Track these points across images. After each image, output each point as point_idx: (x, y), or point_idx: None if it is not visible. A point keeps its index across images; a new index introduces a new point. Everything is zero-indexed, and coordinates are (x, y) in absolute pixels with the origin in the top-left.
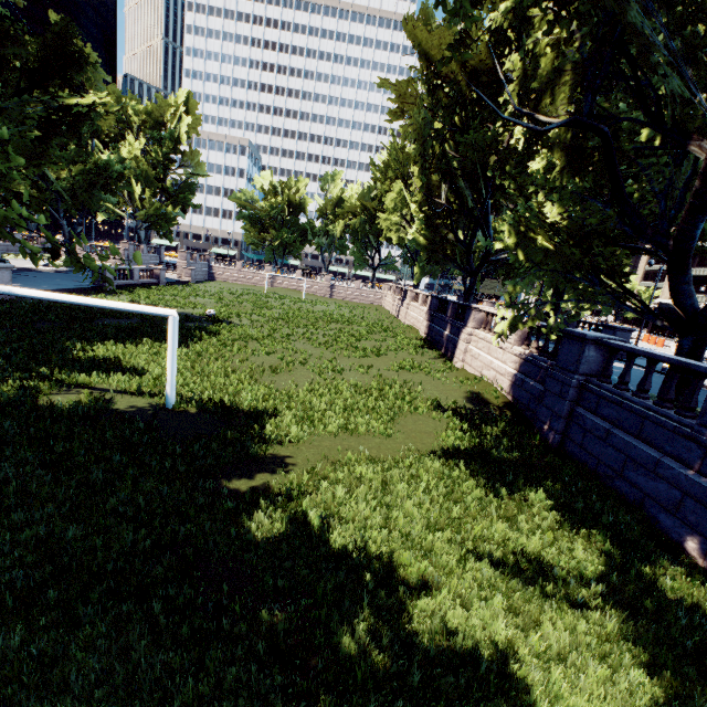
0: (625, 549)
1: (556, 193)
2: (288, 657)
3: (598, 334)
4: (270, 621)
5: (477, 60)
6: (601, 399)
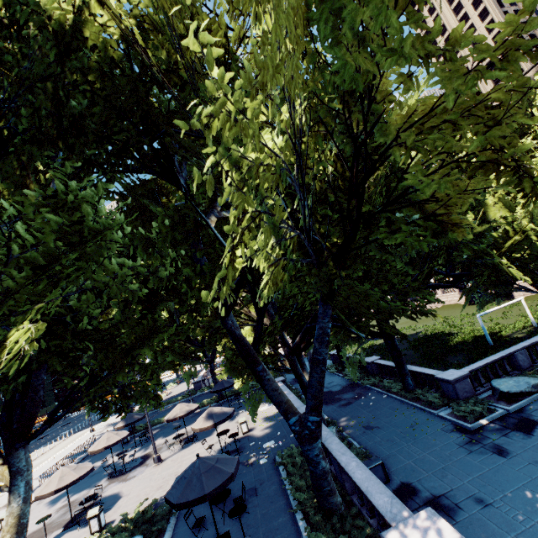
0: None
1: None
2: None
3: None
4: None
5: None
6: None
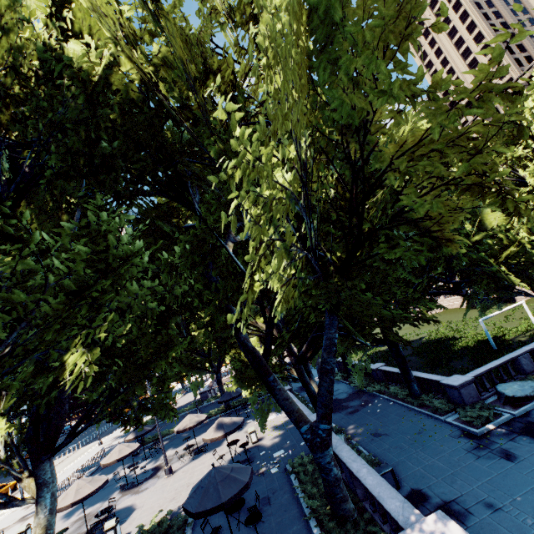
0: None
1: None
2: None
3: None
4: None
5: None
6: None
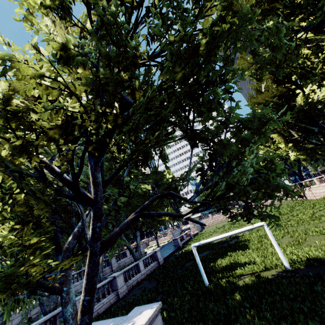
0: None
1: None
2: None
3: None
4: None
5: (279, 91)
6: None
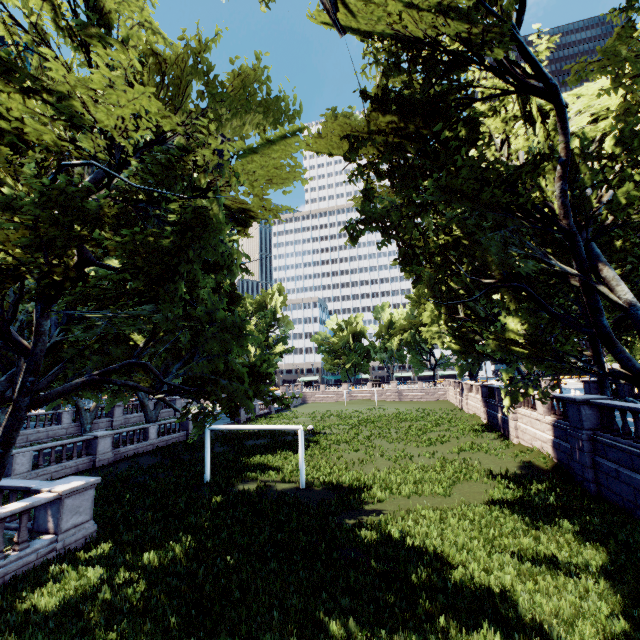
0: (632, 554)
1: (513, 313)
2: (387, 581)
3: (588, 396)
4: (376, 568)
5: None
6: (605, 446)
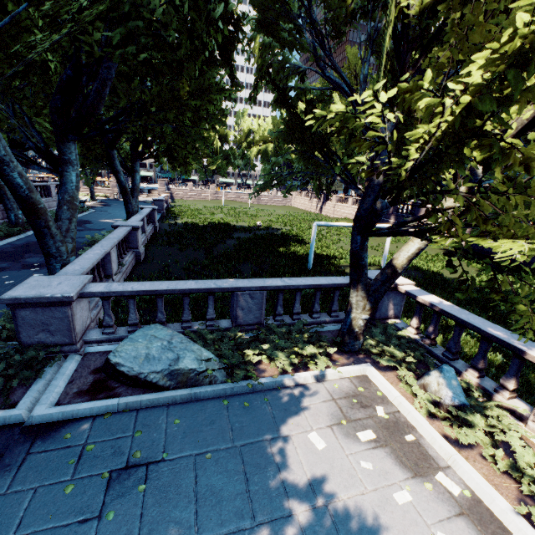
0: None
1: None
2: None
3: None
4: None
5: None
6: None
